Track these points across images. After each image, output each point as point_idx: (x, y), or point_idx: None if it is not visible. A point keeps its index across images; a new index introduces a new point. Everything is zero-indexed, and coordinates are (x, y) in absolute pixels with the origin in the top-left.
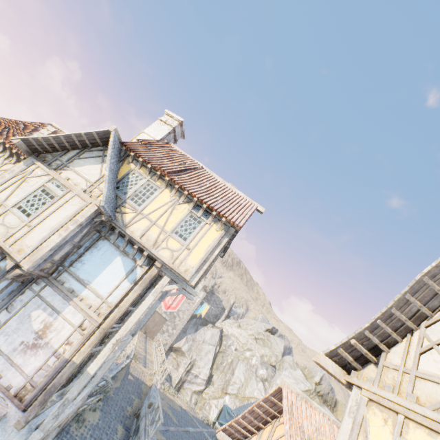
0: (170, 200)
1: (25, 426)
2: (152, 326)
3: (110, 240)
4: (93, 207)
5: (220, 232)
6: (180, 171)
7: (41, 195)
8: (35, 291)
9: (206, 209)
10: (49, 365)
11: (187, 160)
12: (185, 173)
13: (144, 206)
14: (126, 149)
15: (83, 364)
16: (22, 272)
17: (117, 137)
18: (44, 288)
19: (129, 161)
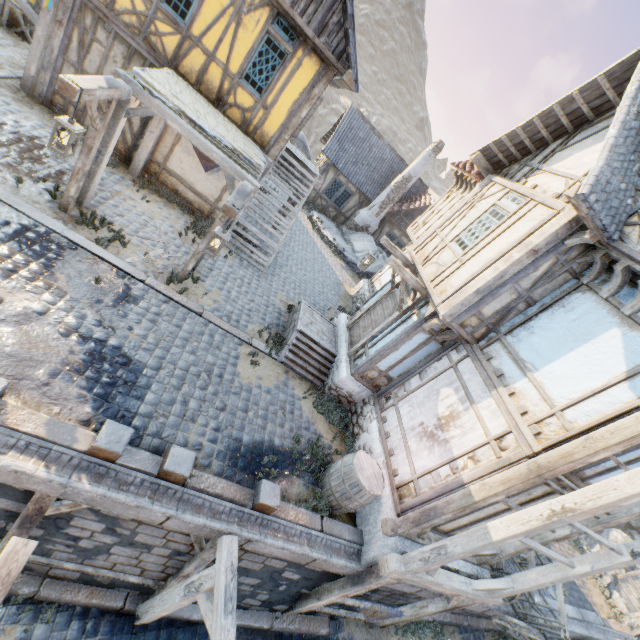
0: None
1: (391, 536)
2: None
3: (598, 292)
4: (566, 215)
5: None
6: None
7: (486, 219)
8: (452, 360)
9: None
10: (440, 475)
11: None
12: None
13: None
14: None
15: None
16: (438, 323)
17: None
18: (463, 359)
19: None
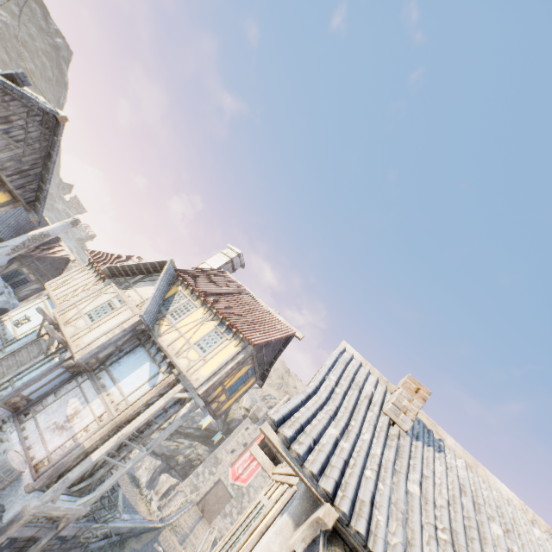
0: (201, 317)
1: (31, 493)
2: (213, 502)
3: (146, 347)
4: (138, 317)
5: (237, 348)
6: (220, 294)
7: (106, 307)
8: (79, 382)
9: (230, 326)
10: (67, 446)
11: (235, 286)
12: (227, 296)
13: (178, 320)
14: (178, 275)
15: (97, 468)
16: (74, 362)
17: (173, 265)
18: (85, 381)
19: (178, 284)
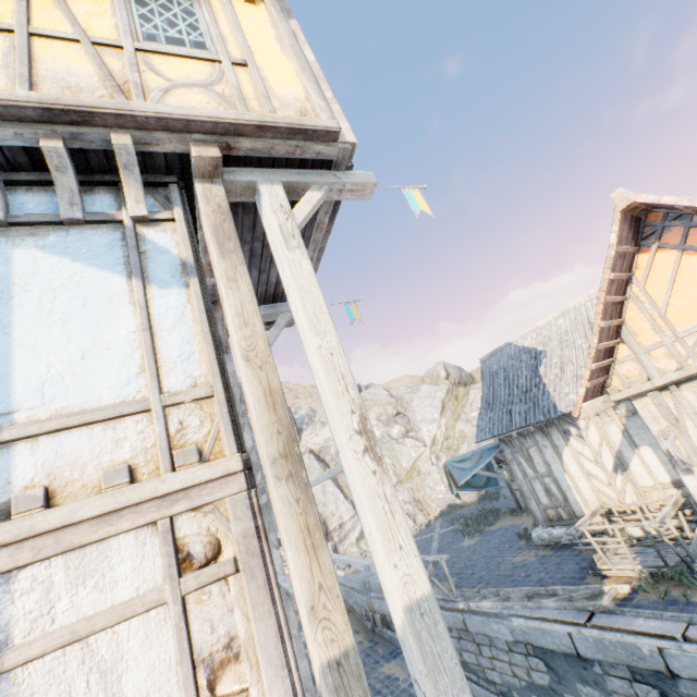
0: None
1: None
2: None
3: None
4: None
5: (264, 6)
6: None
7: None
8: None
9: None
10: None
11: None
12: None
13: None
14: None
15: None
16: None
17: None
18: None
19: None
